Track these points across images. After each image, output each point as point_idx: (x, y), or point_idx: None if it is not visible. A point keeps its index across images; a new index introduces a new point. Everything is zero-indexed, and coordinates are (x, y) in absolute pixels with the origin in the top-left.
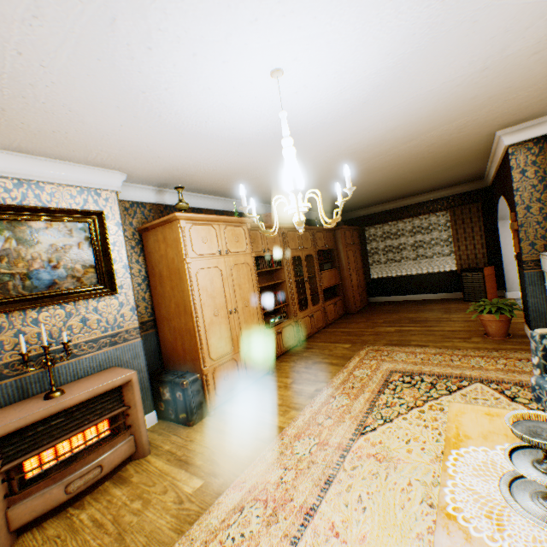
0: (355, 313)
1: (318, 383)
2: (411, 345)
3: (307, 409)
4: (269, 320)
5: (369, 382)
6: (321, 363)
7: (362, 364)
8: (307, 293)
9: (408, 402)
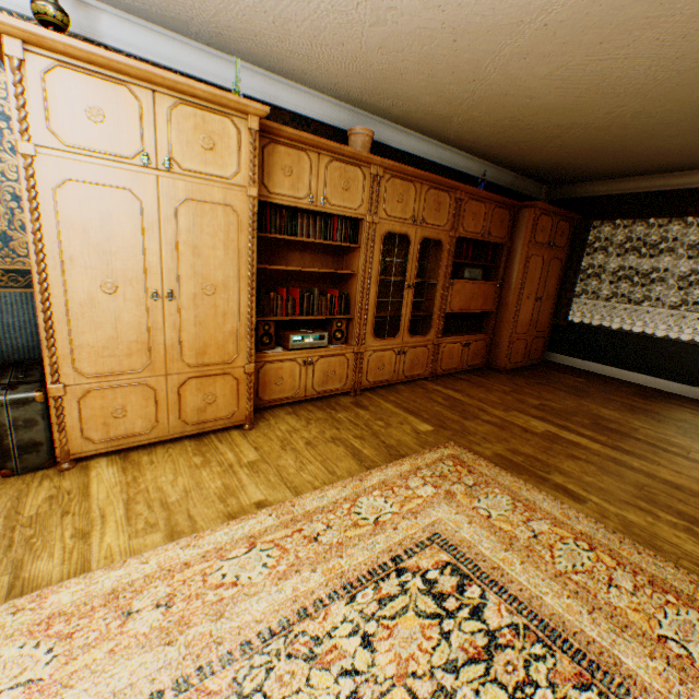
0: (503, 371)
1: (282, 488)
2: (546, 483)
3: (172, 549)
4: (290, 335)
5: (363, 542)
6: (341, 446)
7: (401, 485)
8: (403, 310)
9: (376, 675)
